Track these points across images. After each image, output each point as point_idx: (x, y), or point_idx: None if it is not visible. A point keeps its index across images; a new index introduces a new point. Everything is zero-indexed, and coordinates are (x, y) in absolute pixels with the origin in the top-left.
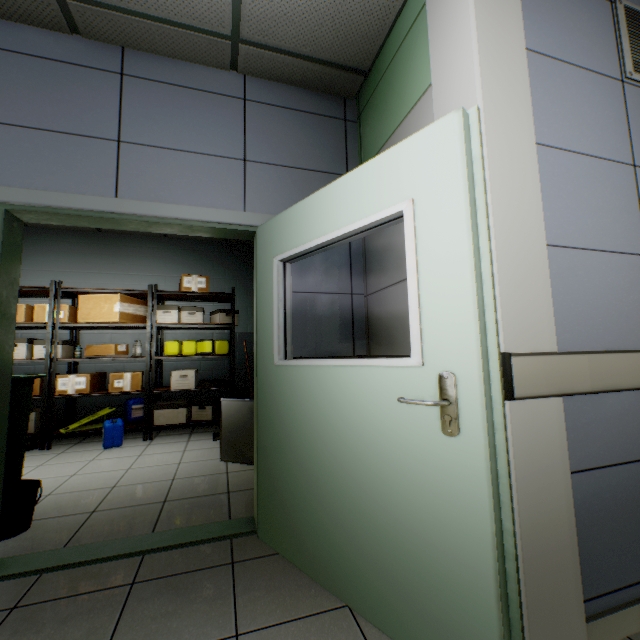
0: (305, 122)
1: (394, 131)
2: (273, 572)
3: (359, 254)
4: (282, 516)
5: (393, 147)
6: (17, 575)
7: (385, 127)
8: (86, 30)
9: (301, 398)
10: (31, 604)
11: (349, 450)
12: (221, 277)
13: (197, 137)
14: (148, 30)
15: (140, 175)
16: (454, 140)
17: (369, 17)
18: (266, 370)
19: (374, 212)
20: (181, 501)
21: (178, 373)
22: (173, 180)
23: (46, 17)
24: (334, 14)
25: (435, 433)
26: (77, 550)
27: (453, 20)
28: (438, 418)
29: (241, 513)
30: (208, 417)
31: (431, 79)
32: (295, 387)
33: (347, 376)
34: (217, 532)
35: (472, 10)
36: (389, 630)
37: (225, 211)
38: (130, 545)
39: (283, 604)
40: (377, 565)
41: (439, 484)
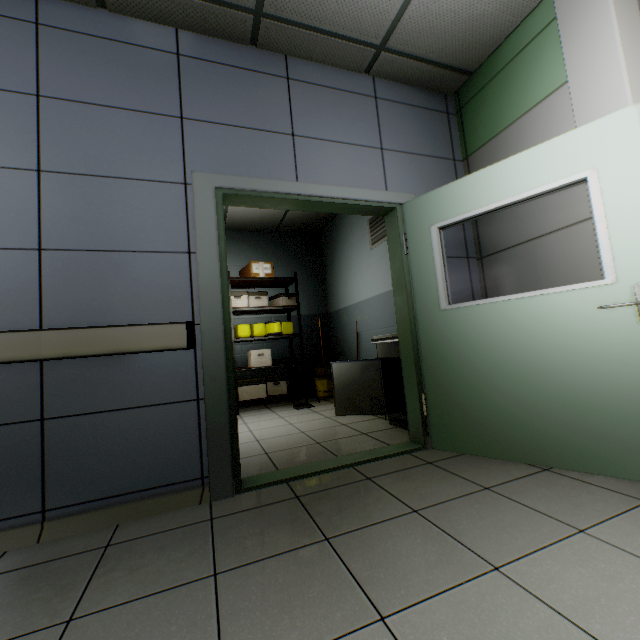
0: (420, 116)
1: (514, 121)
2: (468, 463)
3: (469, 225)
4: (463, 424)
5: (569, 132)
6: (270, 484)
7: (500, 118)
8: (263, 42)
9: (478, 330)
10: (307, 494)
11: (540, 357)
12: (274, 264)
13: (346, 130)
14: (314, 41)
15: (311, 163)
16: (634, 125)
17: (493, 30)
18: (429, 317)
19: (552, 181)
20: (332, 441)
21: (256, 352)
22: (334, 167)
23: (236, 32)
24: (468, 28)
25: (632, 326)
26: (297, 468)
27: (594, 37)
28: (634, 316)
29: (394, 442)
30: (283, 391)
31: (567, 80)
32: (469, 323)
33: (533, 304)
34: (395, 450)
35: (616, 31)
36: (596, 470)
37: (374, 191)
38: (336, 462)
39: (498, 474)
40: (579, 430)
41: (638, 359)
